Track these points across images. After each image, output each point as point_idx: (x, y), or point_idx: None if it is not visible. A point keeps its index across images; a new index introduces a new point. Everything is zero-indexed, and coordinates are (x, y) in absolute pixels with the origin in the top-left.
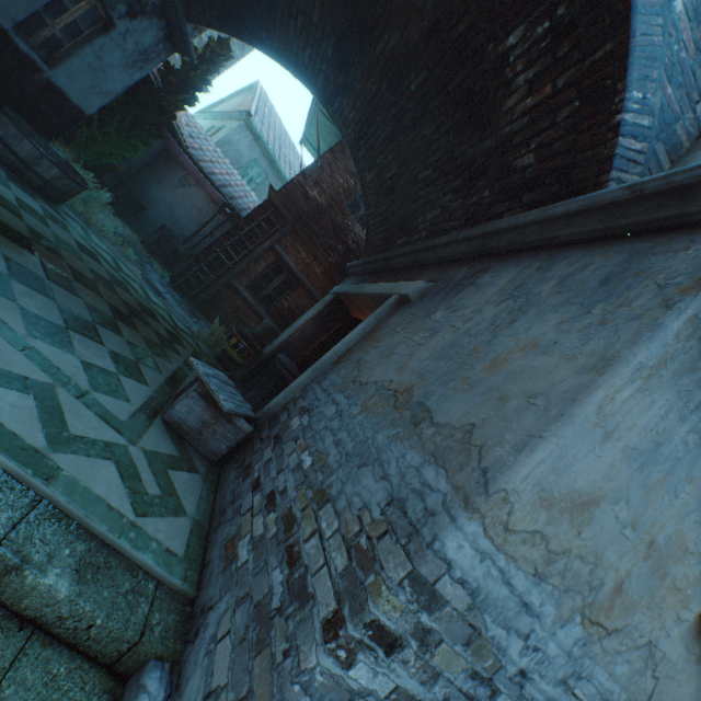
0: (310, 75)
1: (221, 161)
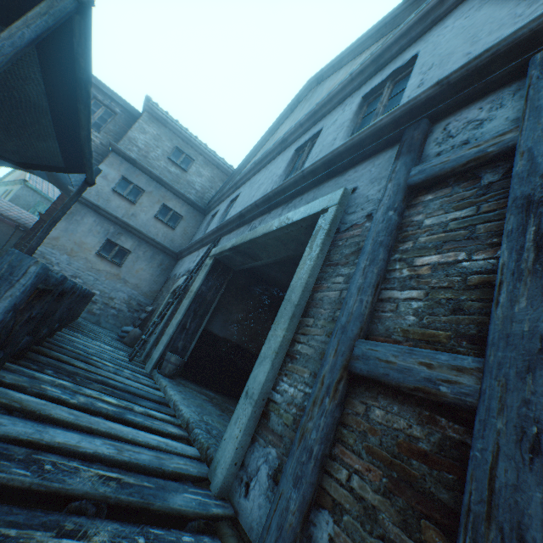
0: (32, 171)
1: (14, 208)
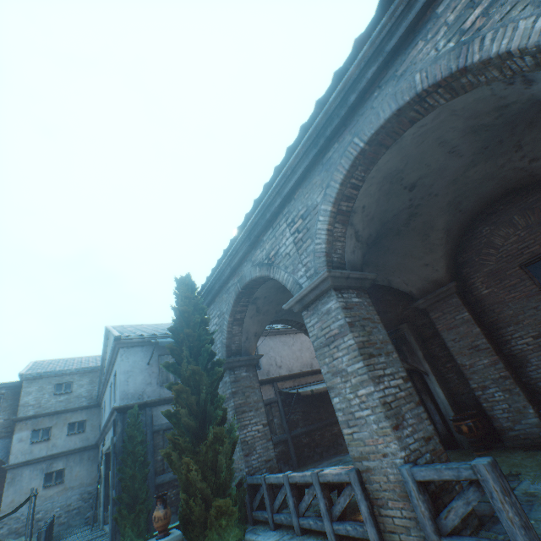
0: None
1: None
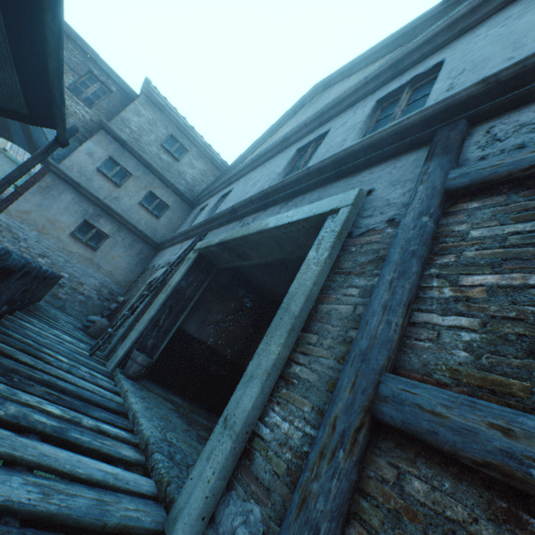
0: (13, 140)
1: None
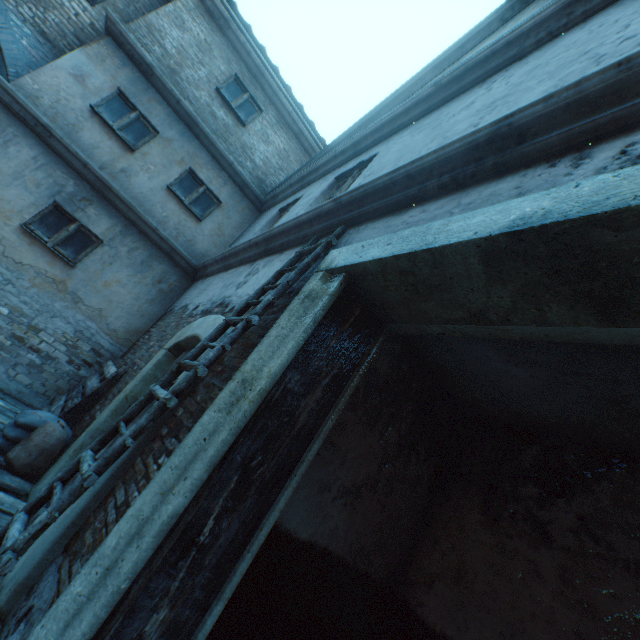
0: None
1: None
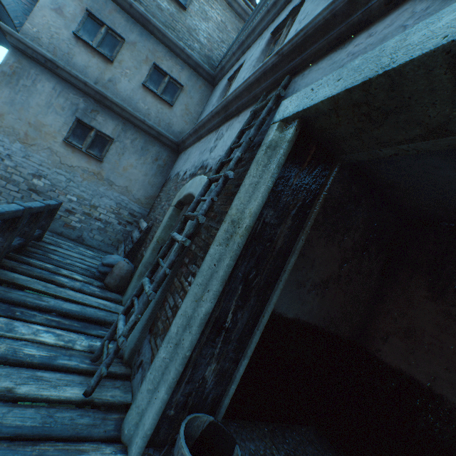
0: None
1: None
